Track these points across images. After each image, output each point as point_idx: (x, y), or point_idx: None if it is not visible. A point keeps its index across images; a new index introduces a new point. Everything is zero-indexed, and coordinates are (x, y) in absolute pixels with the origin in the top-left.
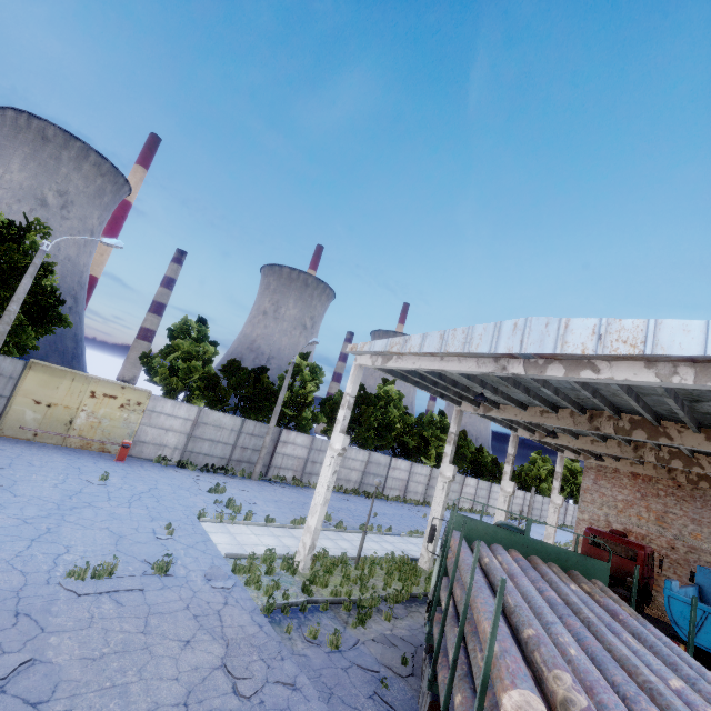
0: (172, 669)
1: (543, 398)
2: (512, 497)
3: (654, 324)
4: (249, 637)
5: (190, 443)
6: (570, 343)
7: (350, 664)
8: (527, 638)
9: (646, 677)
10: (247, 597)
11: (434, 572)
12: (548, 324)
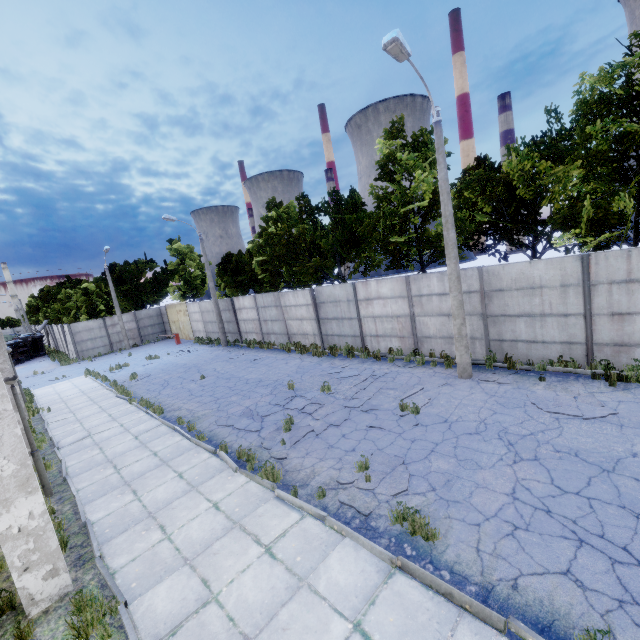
0: None
1: None
2: None
3: None
4: None
5: (205, 327)
6: None
7: None
8: None
9: None
10: None
11: None
12: None
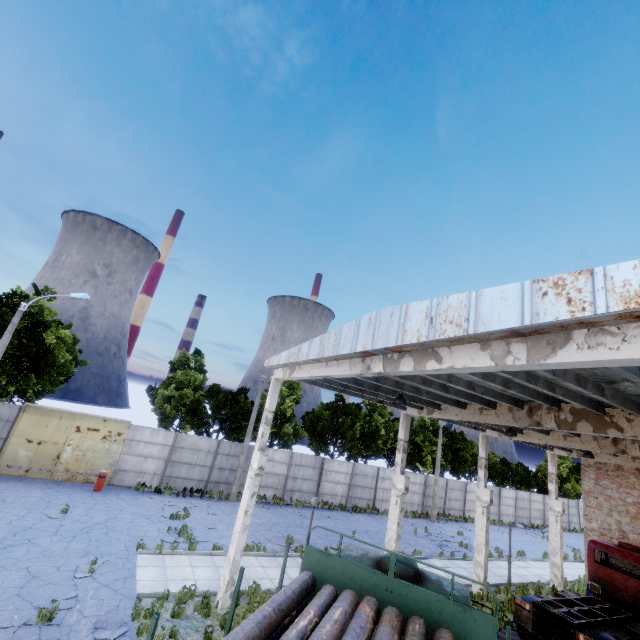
0: None
1: (471, 394)
2: (528, 501)
3: (475, 297)
4: None
5: (168, 468)
6: (408, 332)
7: None
8: None
9: None
10: None
11: None
12: (392, 314)
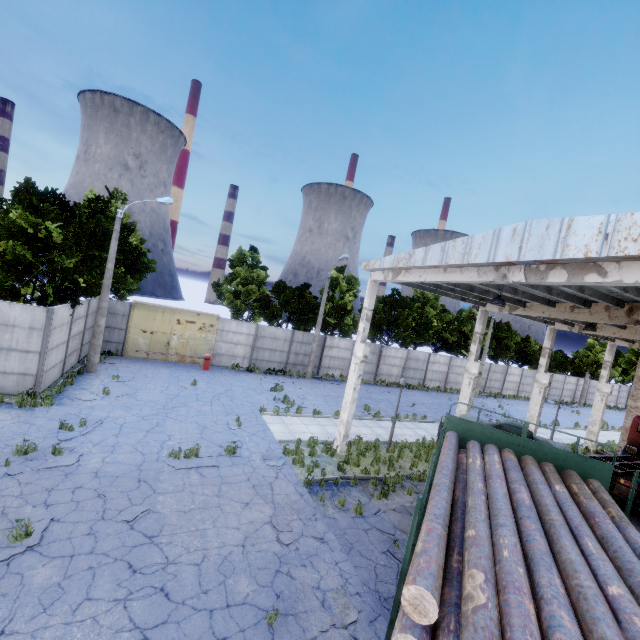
0: (235, 522)
1: (571, 294)
2: (562, 383)
3: None
4: (291, 502)
5: (254, 353)
6: (571, 247)
7: (370, 527)
8: (466, 537)
9: (580, 581)
10: (293, 473)
11: None
12: (548, 227)
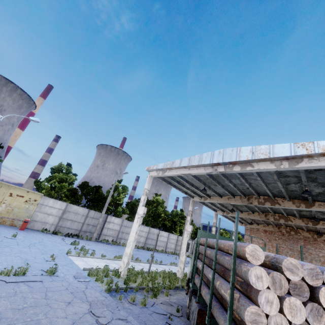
0: (63, 313)
1: (229, 190)
2: None
3: (272, 146)
4: (101, 300)
5: (60, 222)
6: (242, 156)
7: (152, 312)
8: None
9: None
10: (97, 285)
11: (189, 266)
12: (232, 150)
